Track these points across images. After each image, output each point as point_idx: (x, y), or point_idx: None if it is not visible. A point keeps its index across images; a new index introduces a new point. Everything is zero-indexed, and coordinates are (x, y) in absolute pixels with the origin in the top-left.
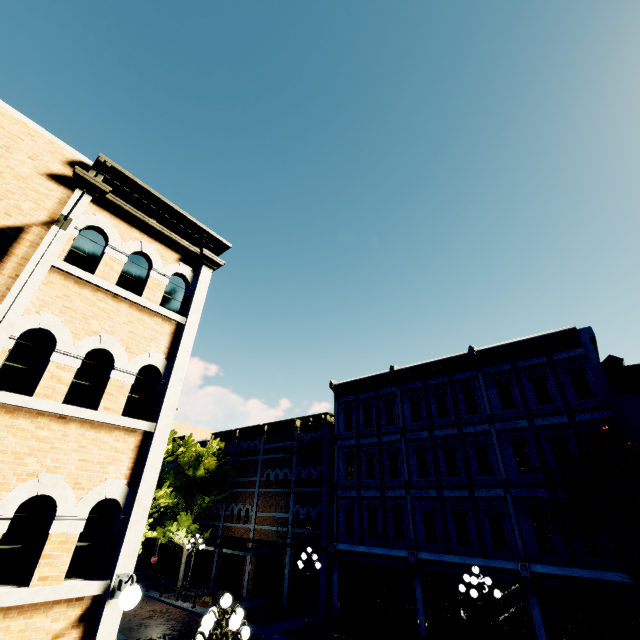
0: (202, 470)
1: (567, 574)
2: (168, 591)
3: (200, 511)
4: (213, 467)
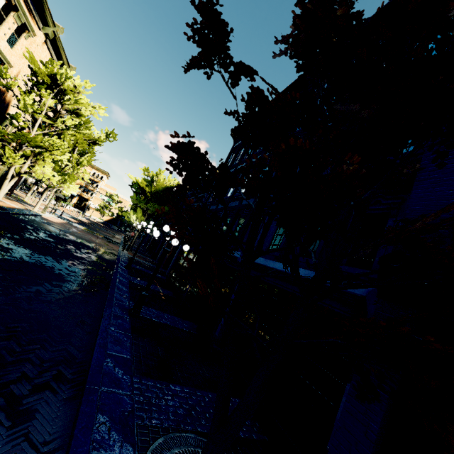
0: (153, 187)
1: (265, 264)
2: (132, 250)
3: (151, 213)
4: (160, 188)
